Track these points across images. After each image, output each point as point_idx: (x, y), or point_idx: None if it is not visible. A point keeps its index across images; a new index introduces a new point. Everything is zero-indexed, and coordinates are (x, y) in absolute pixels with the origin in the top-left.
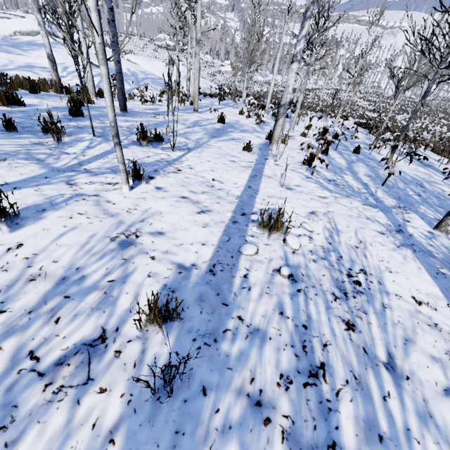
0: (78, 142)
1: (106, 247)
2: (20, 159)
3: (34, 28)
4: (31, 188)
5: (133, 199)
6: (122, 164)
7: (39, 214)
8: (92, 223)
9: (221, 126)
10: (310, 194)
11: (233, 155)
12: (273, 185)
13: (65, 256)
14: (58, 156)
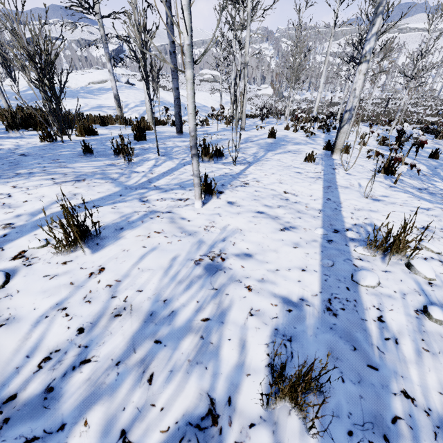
0: (145, 161)
1: (192, 273)
2: (96, 179)
3: (103, 78)
4: (108, 206)
5: (208, 215)
6: (198, 177)
7: (118, 233)
8: (171, 243)
9: (272, 140)
10: (406, 205)
11: (296, 167)
12: (354, 196)
13: (149, 283)
14: (128, 175)
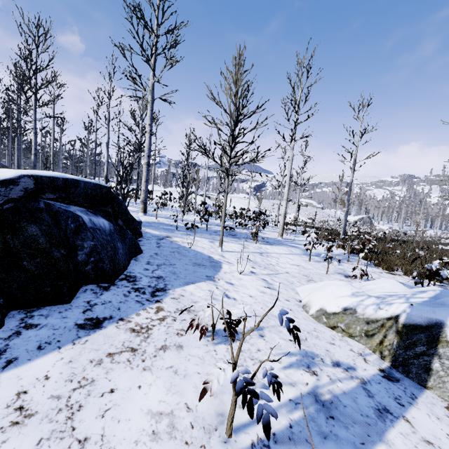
0: None
1: None
2: None
3: None
4: None
5: None
6: None
7: None
8: None
9: None
10: None
11: None
12: None
13: None
14: None
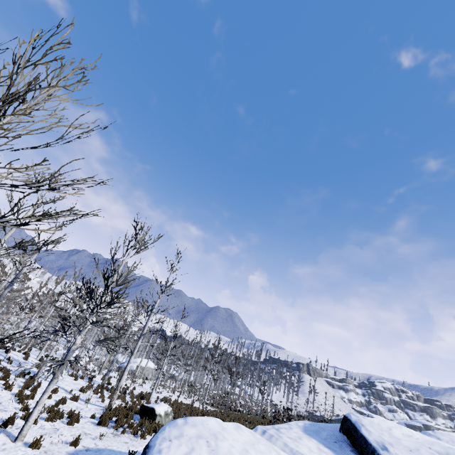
0: None
1: None
2: None
3: None
4: None
5: None
6: None
7: None
8: None
9: None
10: None
11: None
12: None
13: None
14: None
